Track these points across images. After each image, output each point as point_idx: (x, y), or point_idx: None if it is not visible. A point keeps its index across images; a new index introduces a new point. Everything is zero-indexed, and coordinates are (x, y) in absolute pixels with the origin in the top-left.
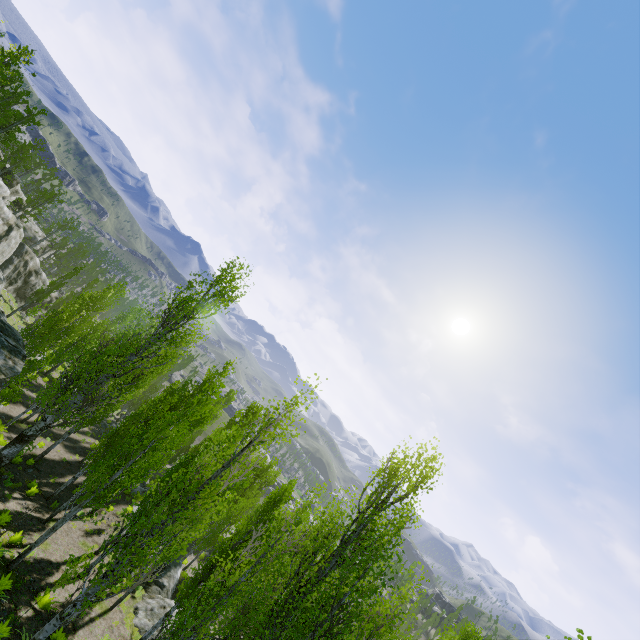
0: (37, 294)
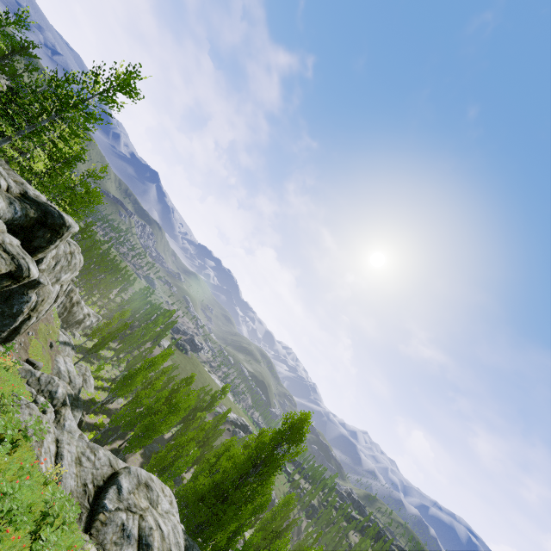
0: (95, 346)
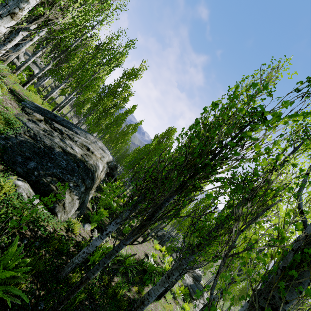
0: None
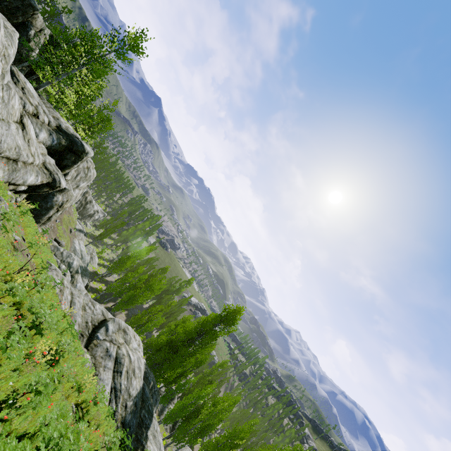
0: (100, 236)
